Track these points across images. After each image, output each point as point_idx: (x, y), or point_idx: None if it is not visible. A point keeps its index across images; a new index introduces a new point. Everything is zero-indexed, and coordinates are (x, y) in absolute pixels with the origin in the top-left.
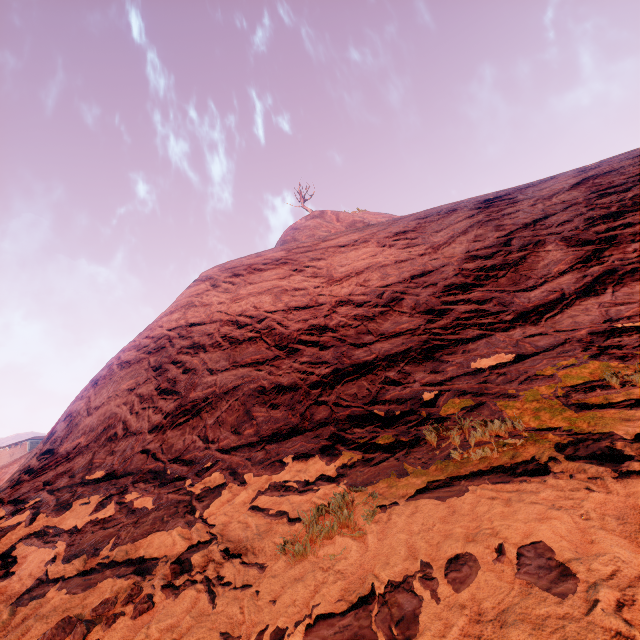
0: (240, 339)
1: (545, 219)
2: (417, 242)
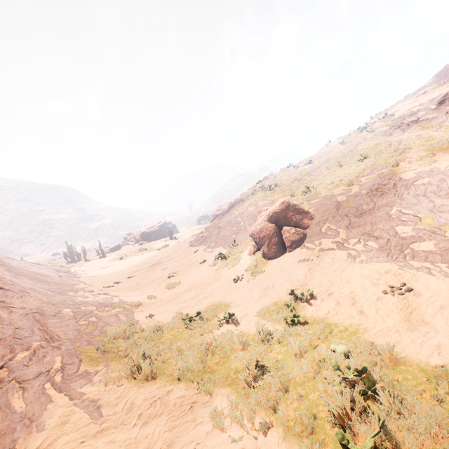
0: None
1: None
2: None
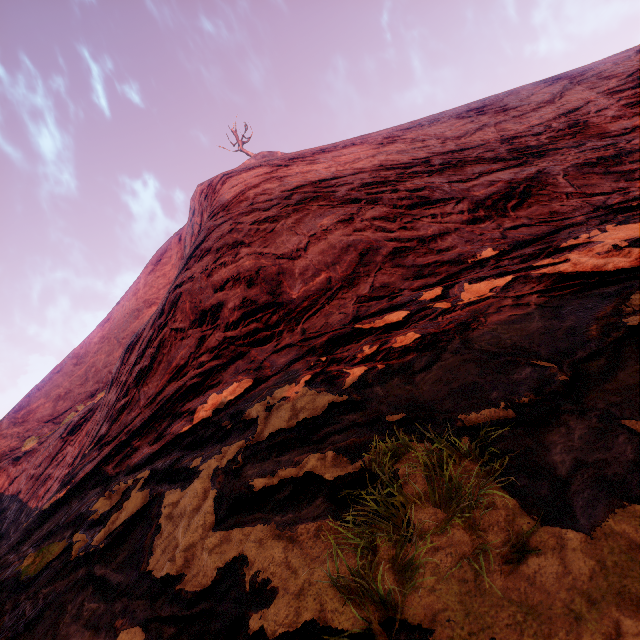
0: (433, 170)
1: None
2: (514, 106)
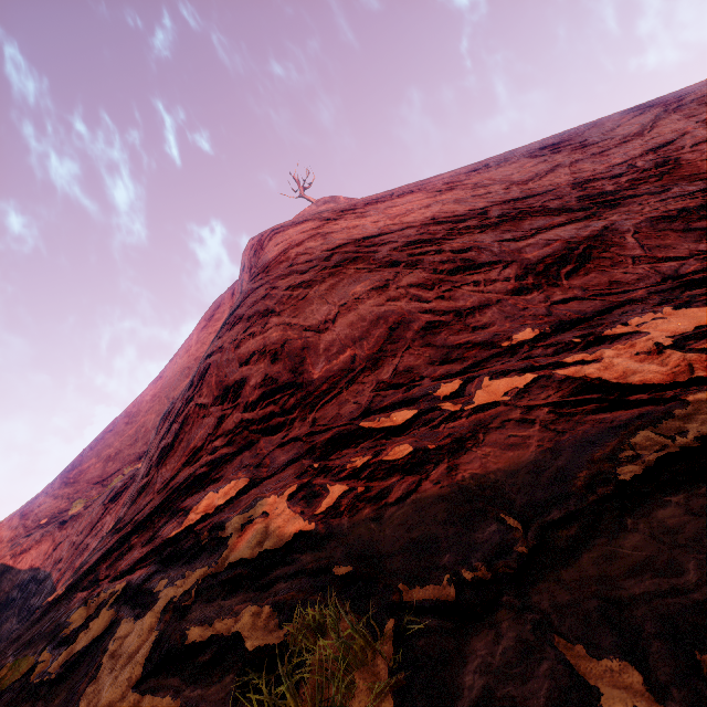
0: (487, 224)
1: None
2: (594, 141)
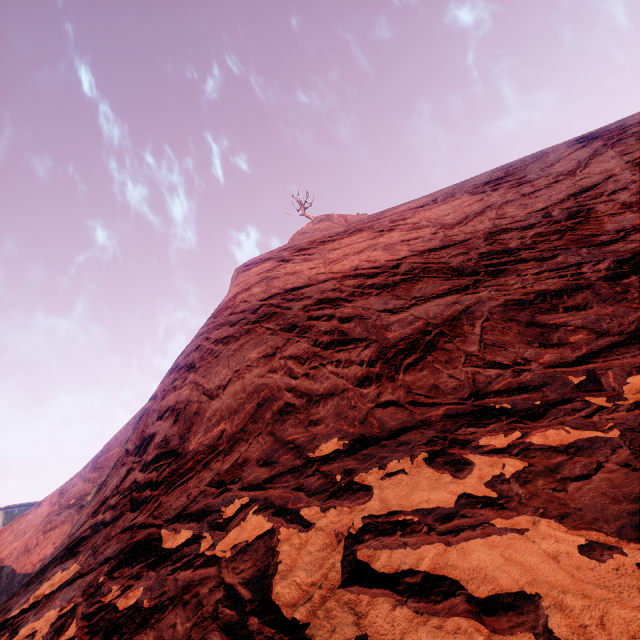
0: (388, 283)
1: None
2: (531, 178)
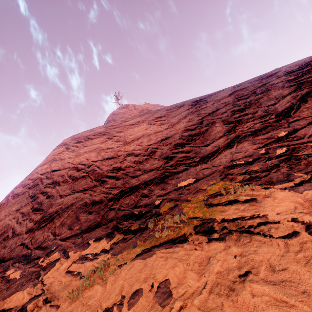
0: (78, 177)
1: (217, 111)
2: (165, 122)
